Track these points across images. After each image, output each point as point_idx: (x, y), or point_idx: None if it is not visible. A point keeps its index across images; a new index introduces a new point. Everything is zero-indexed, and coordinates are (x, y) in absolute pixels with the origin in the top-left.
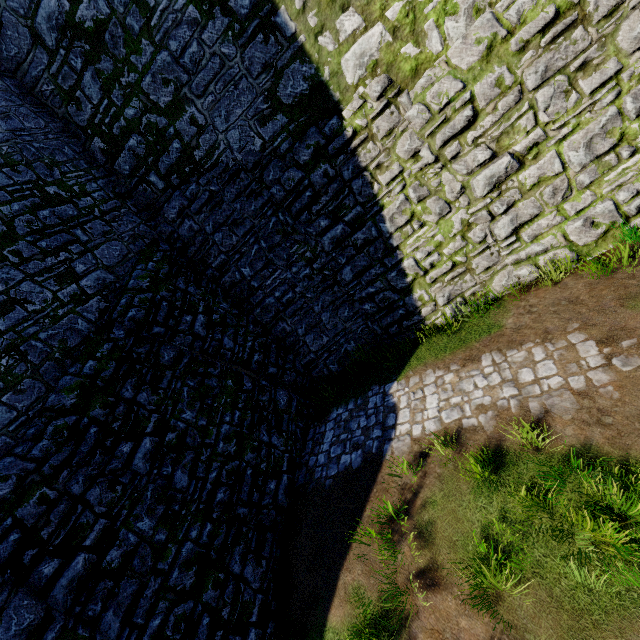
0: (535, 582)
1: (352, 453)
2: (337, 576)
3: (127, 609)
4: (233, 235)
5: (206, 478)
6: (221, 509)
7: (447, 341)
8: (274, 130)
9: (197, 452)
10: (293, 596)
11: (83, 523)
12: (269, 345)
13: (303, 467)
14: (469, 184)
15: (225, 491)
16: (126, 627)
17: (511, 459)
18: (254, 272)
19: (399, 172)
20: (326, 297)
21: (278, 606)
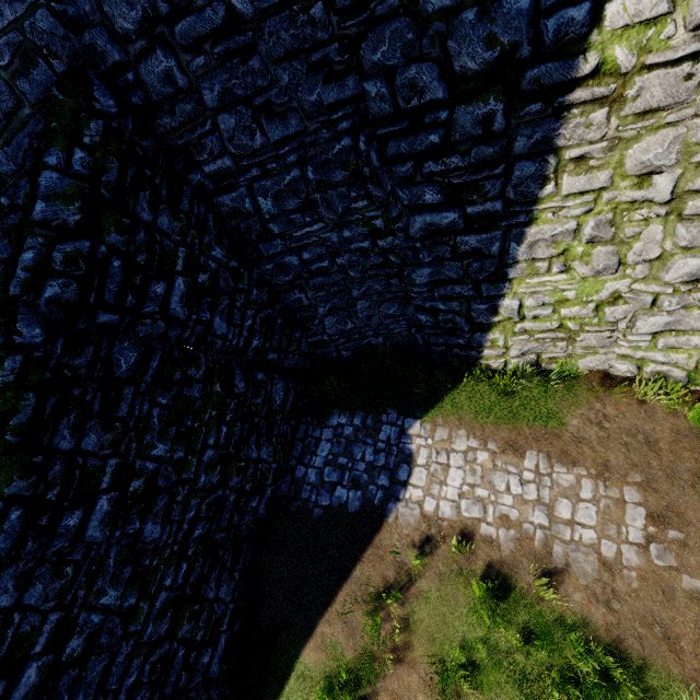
0: (490, 695)
1: (350, 490)
2: (316, 623)
3: (98, 683)
4: (258, 131)
5: (182, 518)
6: (198, 542)
7: (495, 401)
8: None
9: (172, 493)
10: (264, 607)
11: (26, 631)
12: (274, 320)
13: (288, 474)
14: (670, 258)
15: (204, 526)
16: (99, 696)
17: (515, 595)
18: (279, 211)
19: (601, 188)
20: (375, 285)
21: (246, 606)
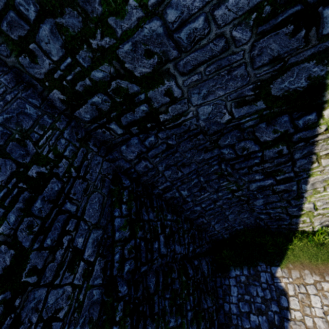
0: None
1: (258, 316)
2: None
3: None
4: (179, 172)
5: None
6: None
7: (317, 250)
8: (247, 111)
9: None
10: None
11: None
12: (194, 233)
13: (221, 309)
14: None
15: None
16: None
17: None
18: (190, 193)
19: None
20: (236, 208)
21: None
